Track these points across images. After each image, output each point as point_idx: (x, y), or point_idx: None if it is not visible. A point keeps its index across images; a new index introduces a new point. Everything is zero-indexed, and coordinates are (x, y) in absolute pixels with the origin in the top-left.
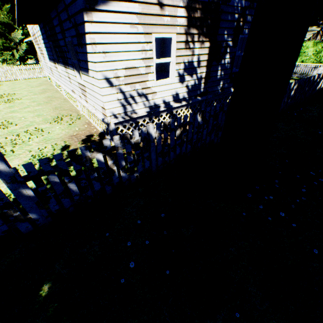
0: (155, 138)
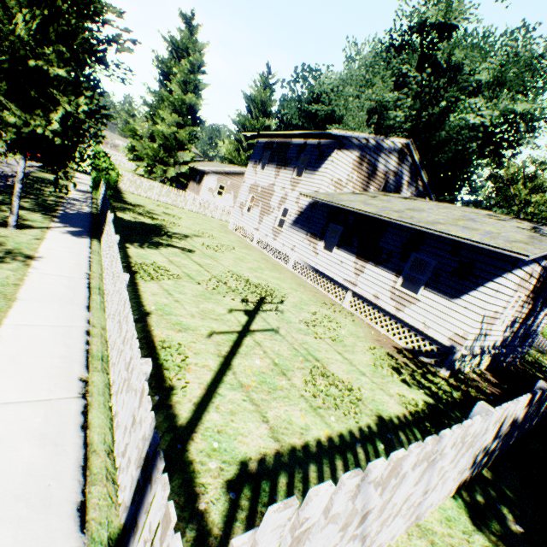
0: (473, 380)
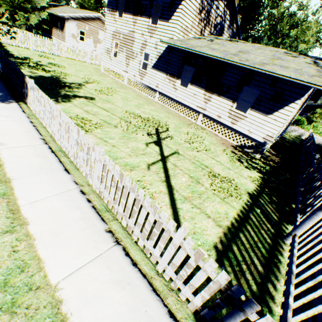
0: (268, 156)
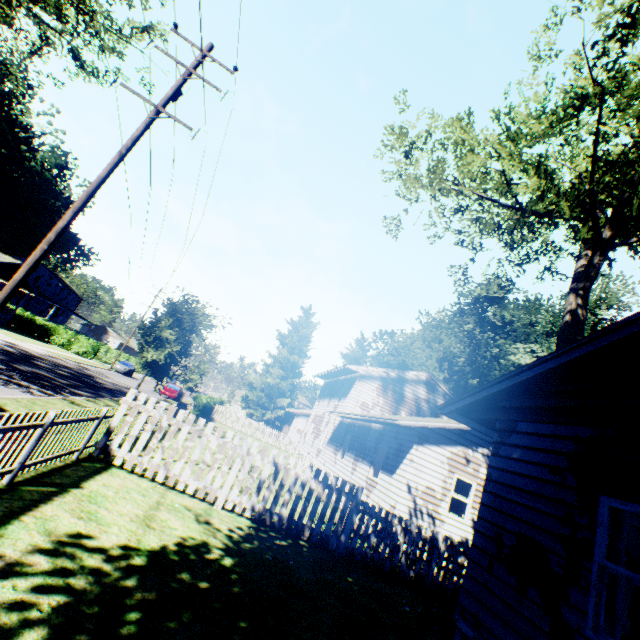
0: None
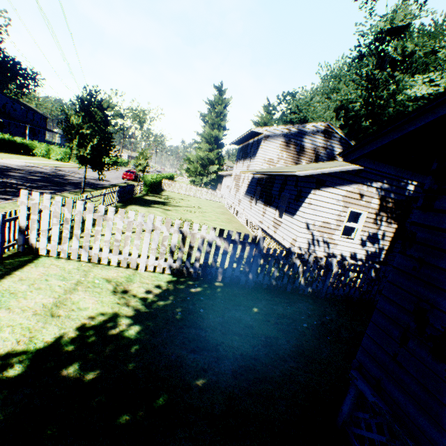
0: None
